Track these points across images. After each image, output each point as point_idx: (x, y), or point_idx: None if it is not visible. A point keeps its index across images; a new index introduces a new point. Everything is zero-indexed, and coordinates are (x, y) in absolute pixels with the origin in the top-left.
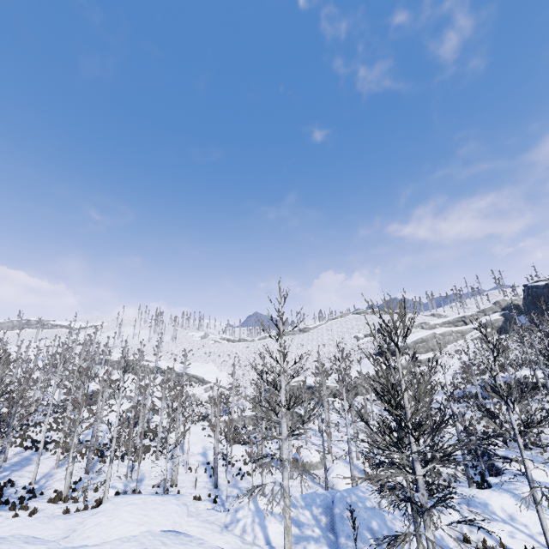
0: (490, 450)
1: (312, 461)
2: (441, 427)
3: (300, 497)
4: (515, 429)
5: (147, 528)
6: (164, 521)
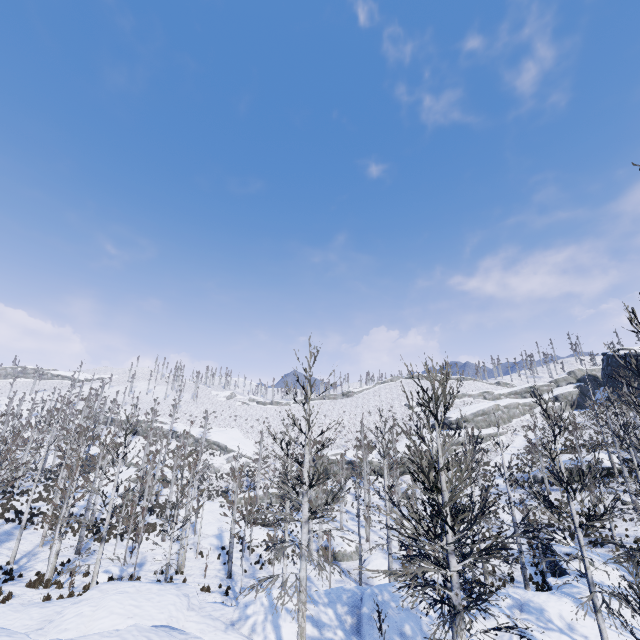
0: (546, 546)
1: (346, 551)
2: (482, 515)
3: (324, 592)
4: (576, 521)
5: (136, 622)
6: (158, 614)
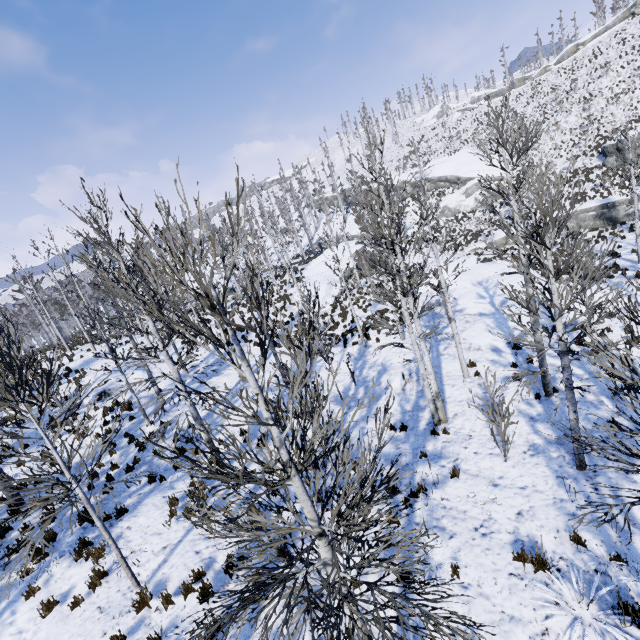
0: None
1: None
2: None
3: None
4: None
5: None
6: None
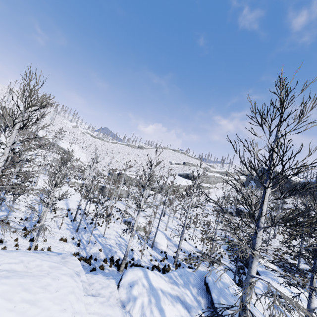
0: None
1: (141, 226)
2: None
3: (177, 274)
4: None
5: None
6: (60, 313)
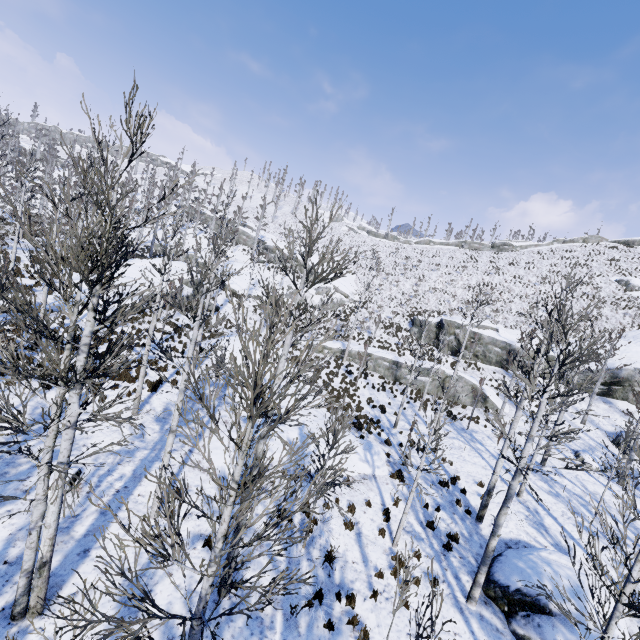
0: None
1: None
2: None
3: None
4: None
5: None
6: None
